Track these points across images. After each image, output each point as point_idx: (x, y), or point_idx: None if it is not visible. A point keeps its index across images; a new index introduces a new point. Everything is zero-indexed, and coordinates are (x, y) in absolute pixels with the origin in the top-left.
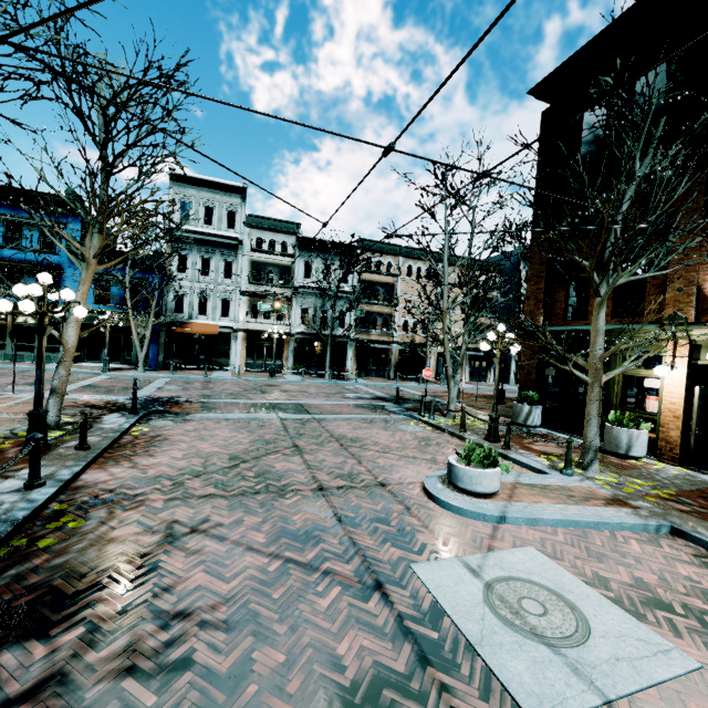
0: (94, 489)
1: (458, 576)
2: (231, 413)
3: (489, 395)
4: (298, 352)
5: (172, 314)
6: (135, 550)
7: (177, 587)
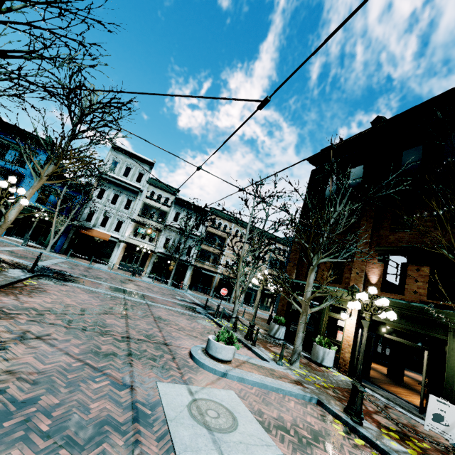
0: None
1: (180, 392)
2: (95, 288)
3: (266, 319)
4: (156, 264)
5: (83, 221)
6: None
7: (13, 360)
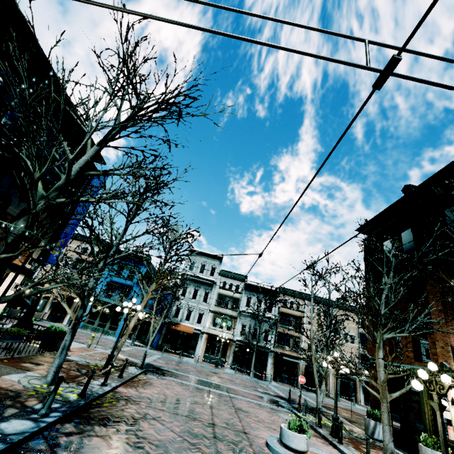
0: (122, 394)
1: None
2: (185, 380)
3: None
4: (236, 353)
5: (172, 317)
6: (133, 416)
7: (144, 431)
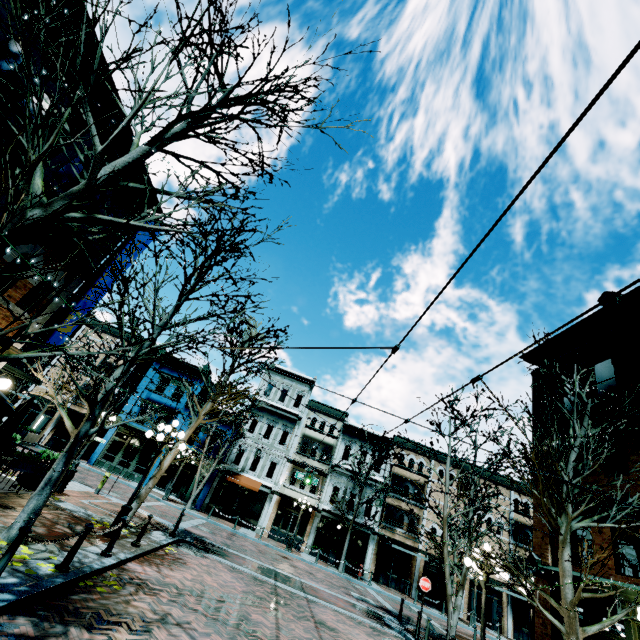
0: (132, 573)
1: None
2: (239, 564)
3: None
4: (320, 530)
5: (230, 464)
6: (142, 616)
7: None
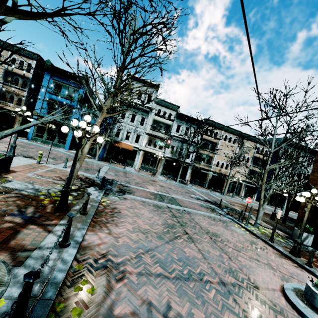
0: (94, 251)
1: None
2: (144, 197)
3: None
4: (165, 165)
5: (114, 137)
6: None
7: None
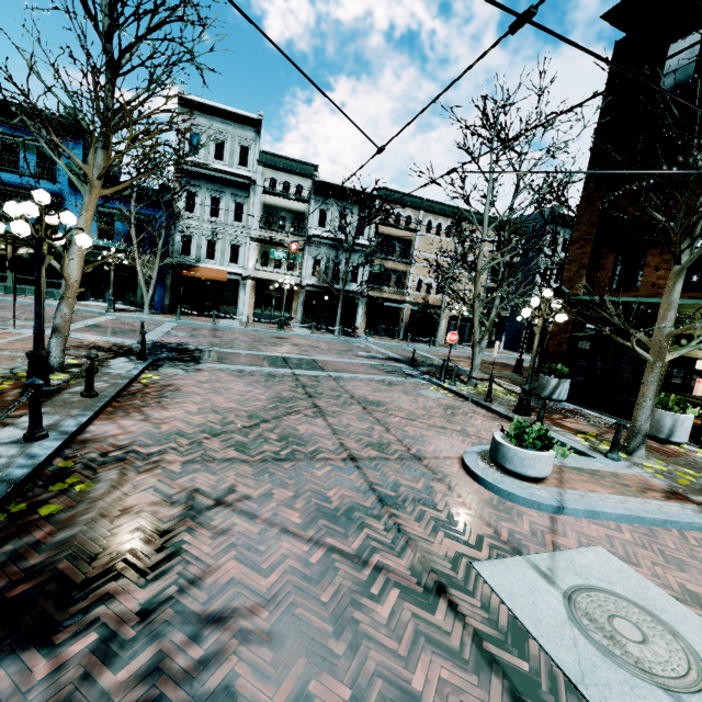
0: (103, 444)
1: (530, 582)
2: (244, 365)
3: (502, 363)
4: (307, 305)
5: (178, 256)
6: (153, 525)
7: (206, 580)
